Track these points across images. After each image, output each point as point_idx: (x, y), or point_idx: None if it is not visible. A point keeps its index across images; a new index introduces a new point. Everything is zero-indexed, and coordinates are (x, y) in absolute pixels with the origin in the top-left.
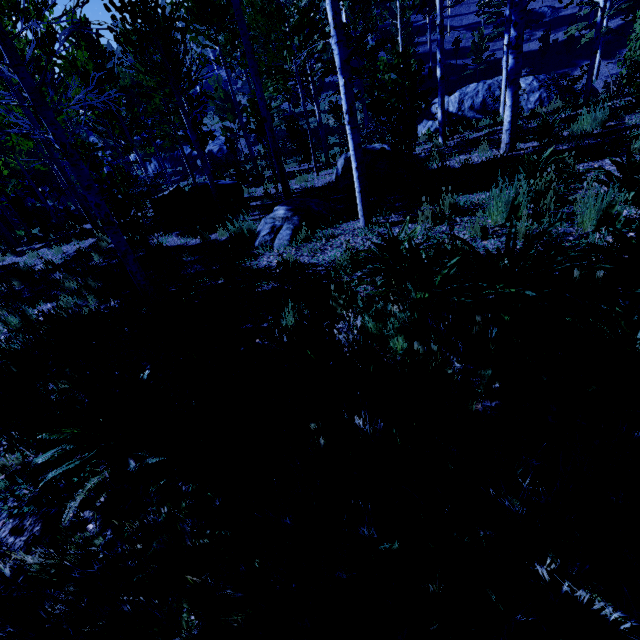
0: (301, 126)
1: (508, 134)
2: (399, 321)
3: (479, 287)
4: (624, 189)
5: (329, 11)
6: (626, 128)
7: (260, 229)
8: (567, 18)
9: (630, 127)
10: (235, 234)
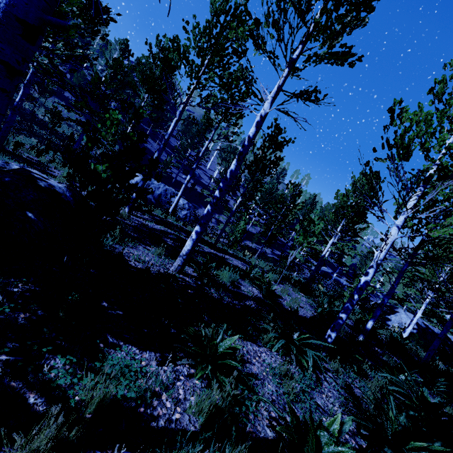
0: None
1: (184, 258)
2: None
3: None
4: None
5: None
6: (244, 296)
7: None
8: (203, 184)
9: (246, 296)
10: None
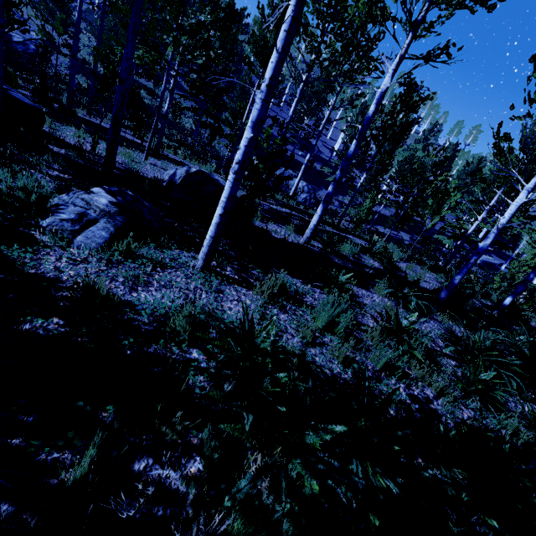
0: (144, 102)
1: (311, 232)
2: (283, 535)
3: (377, 499)
4: (390, 336)
5: (271, 68)
6: (364, 265)
7: (59, 204)
8: (323, 160)
9: (366, 266)
10: (10, 191)
